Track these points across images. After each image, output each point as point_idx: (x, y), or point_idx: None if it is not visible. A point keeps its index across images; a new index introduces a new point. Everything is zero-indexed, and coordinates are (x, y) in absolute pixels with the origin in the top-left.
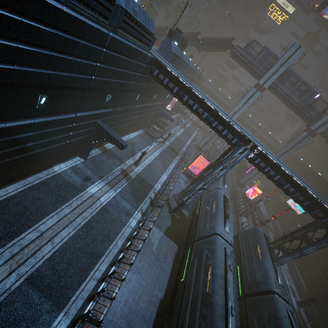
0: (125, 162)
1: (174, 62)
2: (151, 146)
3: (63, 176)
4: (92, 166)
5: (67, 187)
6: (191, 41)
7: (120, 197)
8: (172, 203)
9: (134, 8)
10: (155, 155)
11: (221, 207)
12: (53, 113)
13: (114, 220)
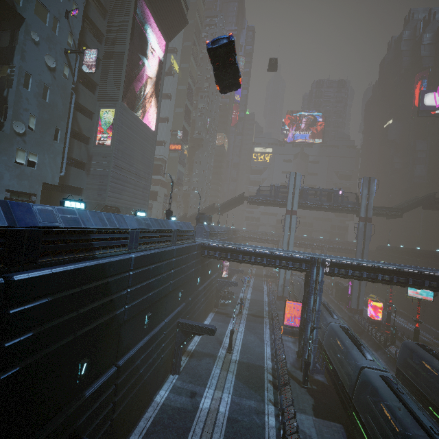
0: (217, 355)
1: (211, 236)
2: (231, 324)
3: (169, 404)
4: (189, 378)
5: (179, 414)
6: (212, 212)
7: (237, 397)
8: (296, 374)
9: (180, 225)
10: (241, 330)
11: (349, 342)
12: (152, 328)
13: (249, 428)
